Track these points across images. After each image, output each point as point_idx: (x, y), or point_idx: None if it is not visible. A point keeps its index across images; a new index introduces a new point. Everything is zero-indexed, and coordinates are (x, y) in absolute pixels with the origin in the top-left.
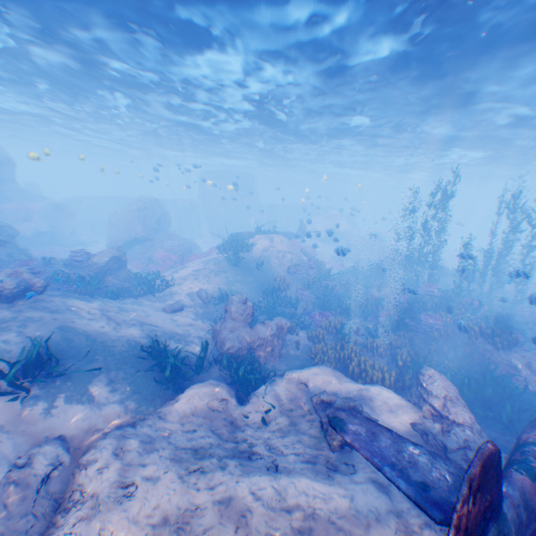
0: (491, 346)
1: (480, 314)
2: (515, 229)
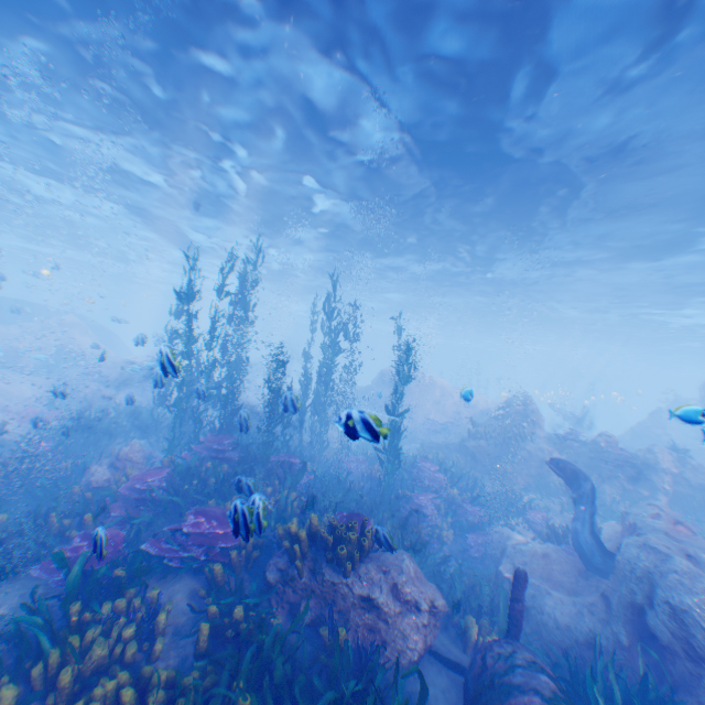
0: (335, 568)
1: (305, 482)
2: (335, 342)
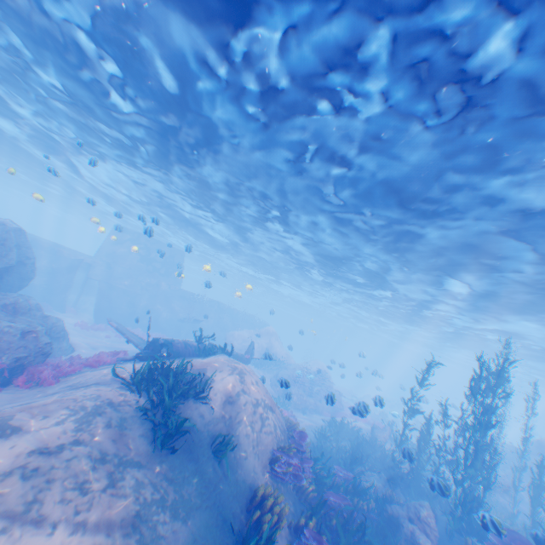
0: None
1: None
2: None
